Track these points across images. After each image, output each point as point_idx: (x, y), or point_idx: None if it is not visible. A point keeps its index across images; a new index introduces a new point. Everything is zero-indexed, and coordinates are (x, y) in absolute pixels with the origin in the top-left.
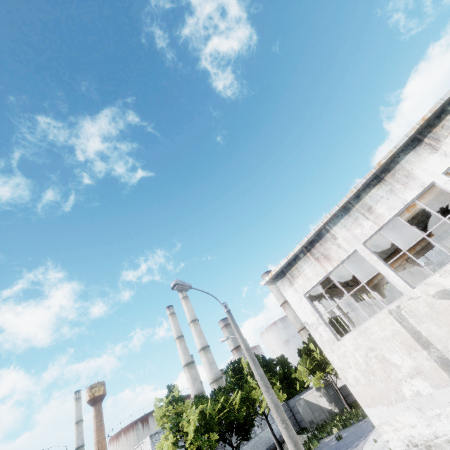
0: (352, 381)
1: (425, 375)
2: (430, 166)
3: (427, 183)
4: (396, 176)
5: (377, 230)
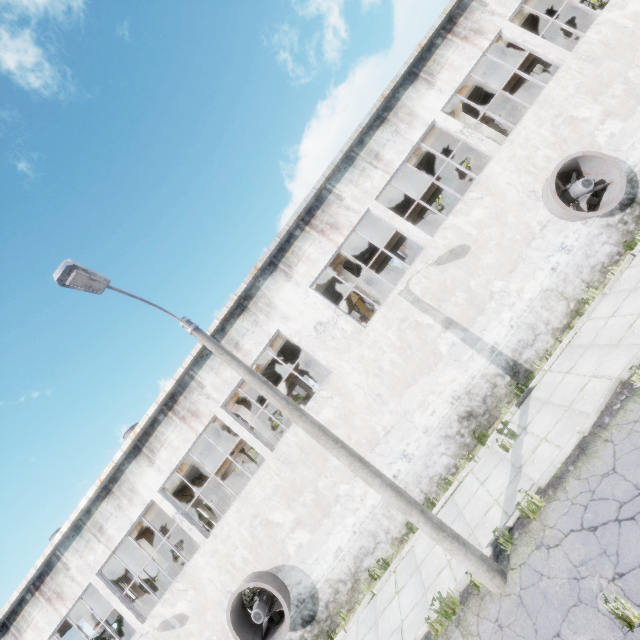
0: None
1: None
2: (149, 481)
3: (148, 501)
4: (123, 489)
5: (112, 553)
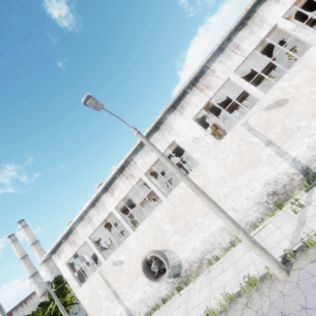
0: (86, 305)
1: (109, 298)
2: (111, 203)
3: (110, 211)
4: (100, 205)
5: (94, 230)
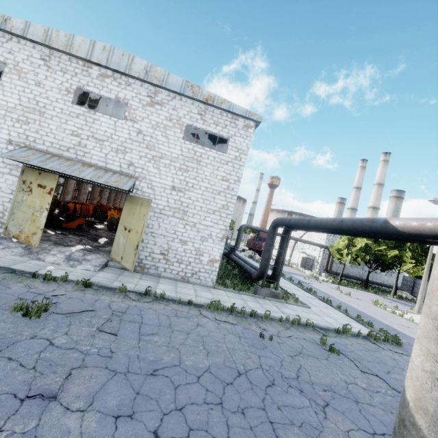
0: None
1: None
2: None
3: None
4: None
5: None
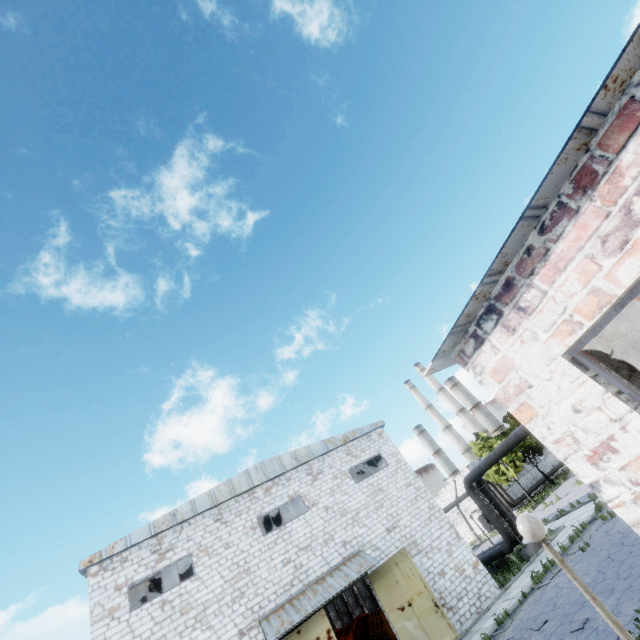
0: None
1: None
2: None
3: None
4: None
5: None
